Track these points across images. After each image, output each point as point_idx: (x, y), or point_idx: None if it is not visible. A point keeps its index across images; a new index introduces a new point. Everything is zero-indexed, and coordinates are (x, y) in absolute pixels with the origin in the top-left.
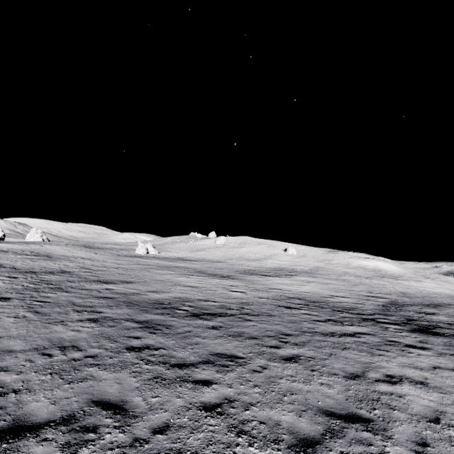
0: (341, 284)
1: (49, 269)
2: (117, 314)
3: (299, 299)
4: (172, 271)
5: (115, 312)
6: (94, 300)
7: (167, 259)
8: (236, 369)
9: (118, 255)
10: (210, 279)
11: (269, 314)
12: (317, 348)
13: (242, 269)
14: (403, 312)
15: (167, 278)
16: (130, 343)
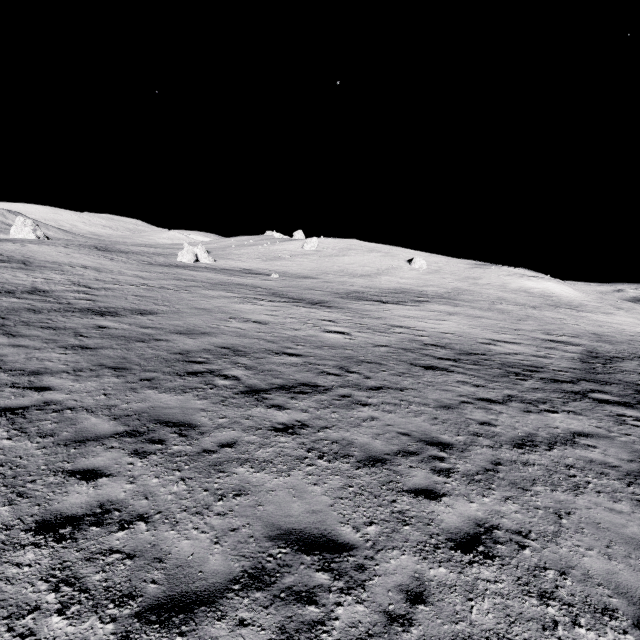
0: (499, 317)
1: (9, 287)
2: (81, 394)
3: (442, 348)
4: (229, 292)
5: (79, 387)
6: (53, 354)
7: (226, 272)
8: (337, 611)
9: (149, 264)
10: (291, 307)
11: (398, 386)
12: (520, 492)
13: (343, 290)
14: (622, 375)
15: (219, 305)
16: (61, 501)
